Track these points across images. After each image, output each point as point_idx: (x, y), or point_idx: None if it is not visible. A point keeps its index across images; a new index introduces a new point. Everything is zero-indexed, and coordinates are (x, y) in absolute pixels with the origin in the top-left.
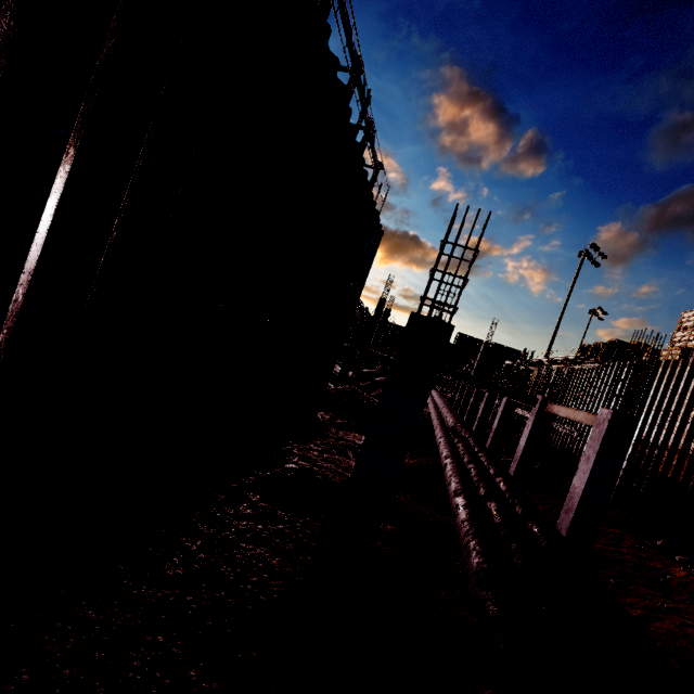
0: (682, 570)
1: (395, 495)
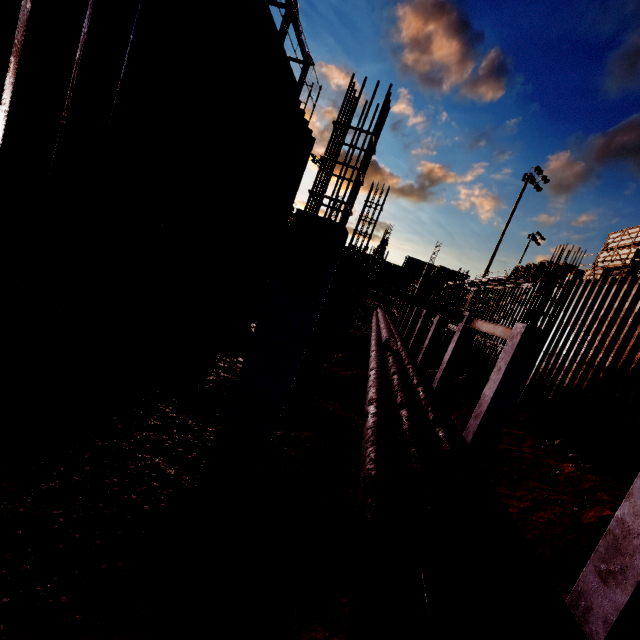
0: (571, 467)
1: (323, 403)
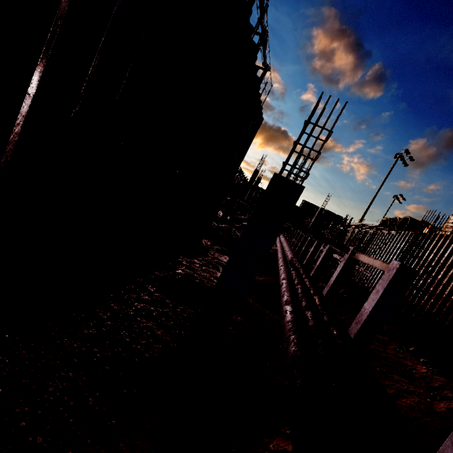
0: (424, 369)
1: (246, 298)
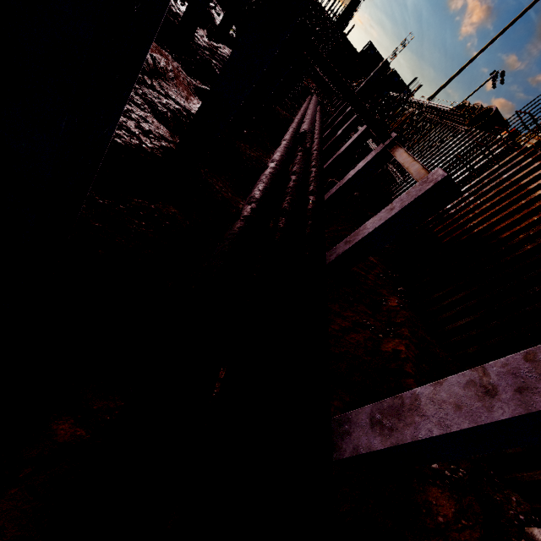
0: (396, 302)
1: (212, 178)
